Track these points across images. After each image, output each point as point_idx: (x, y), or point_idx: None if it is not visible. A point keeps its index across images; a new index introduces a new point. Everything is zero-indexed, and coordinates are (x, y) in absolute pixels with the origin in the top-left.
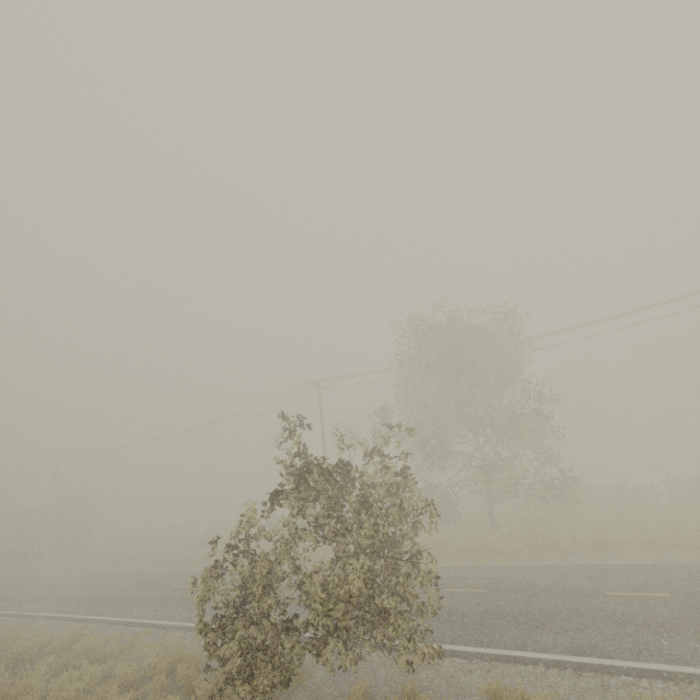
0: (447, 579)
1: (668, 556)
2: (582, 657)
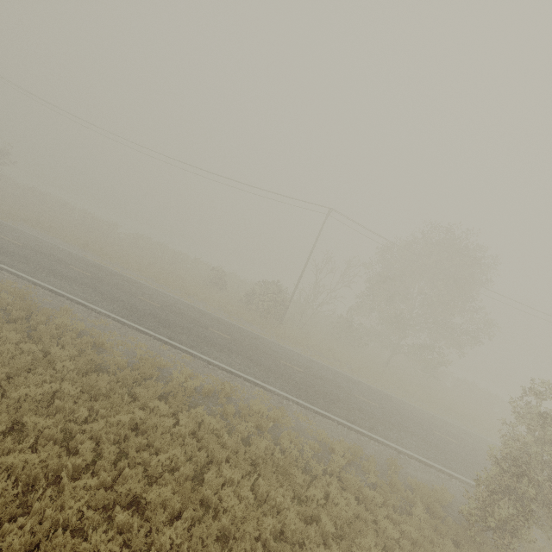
0: (422, 419)
1: (495, 438)
2: None
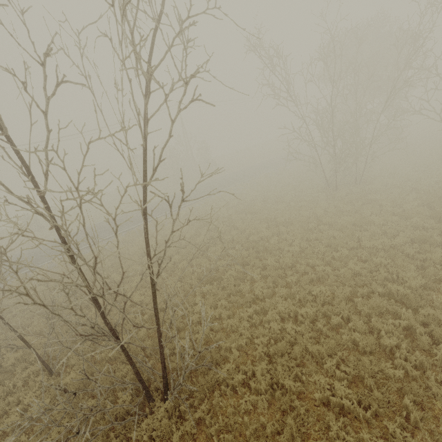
0: None
1: None
2: None
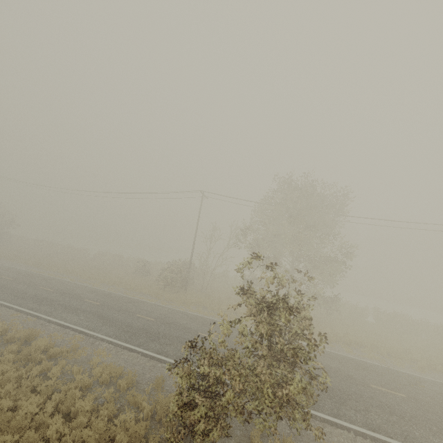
0: None
1: (387, 361)
2: (375, 433)
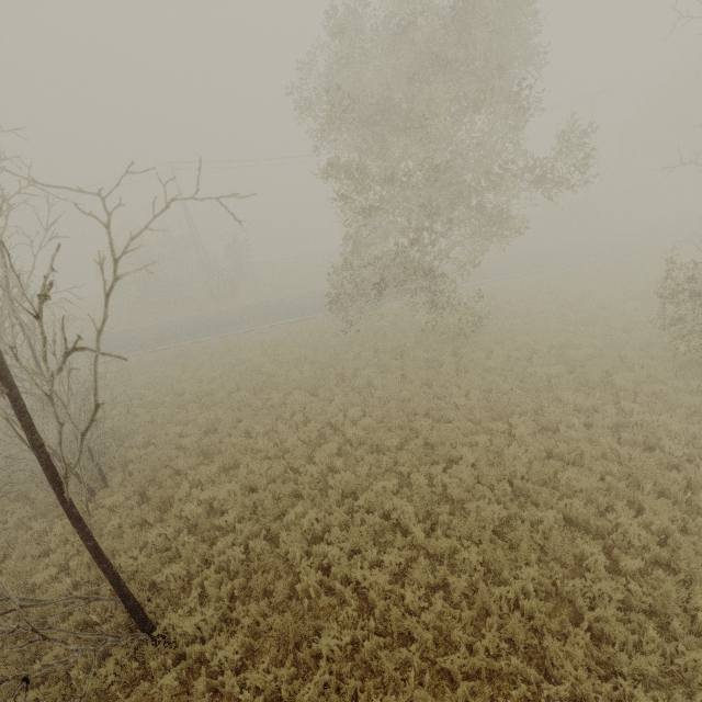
0: None
1: None
2: None
